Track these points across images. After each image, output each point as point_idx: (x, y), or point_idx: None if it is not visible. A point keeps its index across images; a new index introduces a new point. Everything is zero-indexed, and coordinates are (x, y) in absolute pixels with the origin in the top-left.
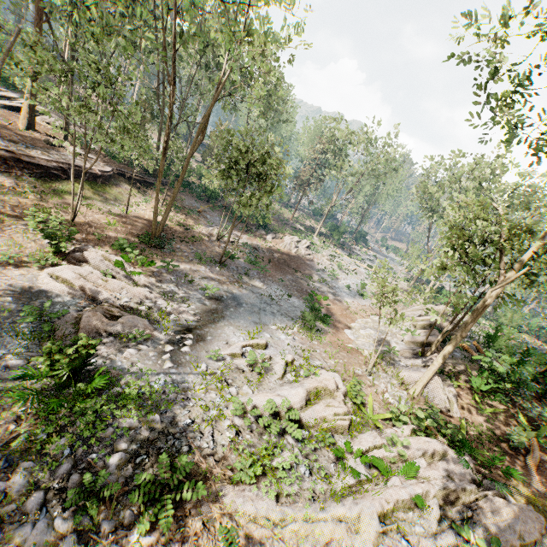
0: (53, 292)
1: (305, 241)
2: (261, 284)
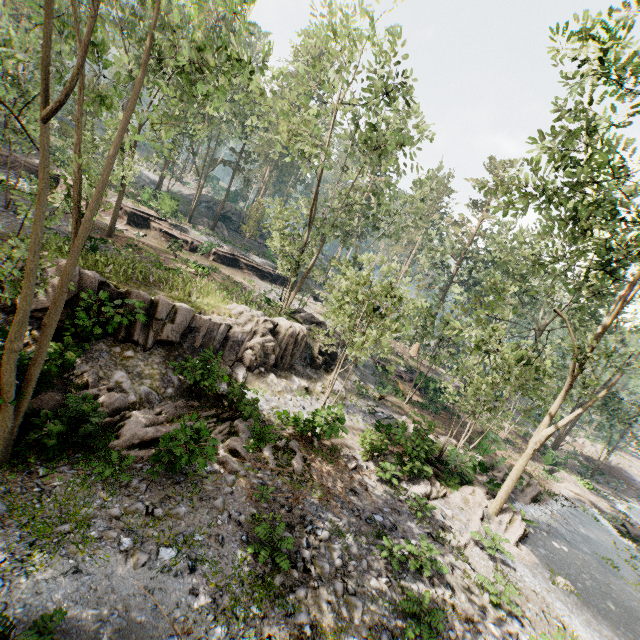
0: (581, 502)
1: (600, 446)
2: (630, 499)
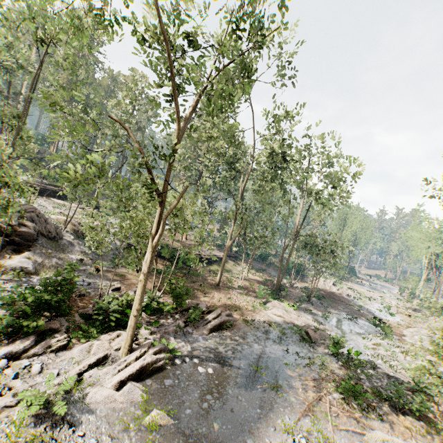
0: (281, 322)
1: (329, 280)
2: (336, 311)
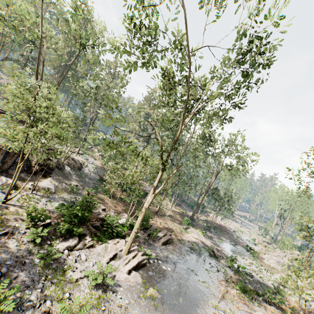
0: (197, 242)
1: (219, 216)
2: (225, 239)
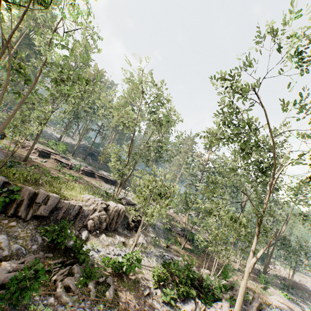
0: (285, 308)
1: (288, 270)
2: None
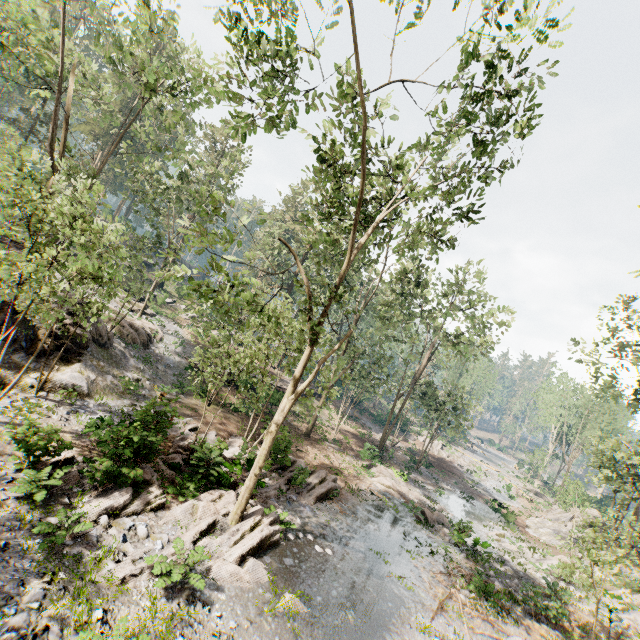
0: (390, 495)
1: (437, 442)
2: (449, 487)
